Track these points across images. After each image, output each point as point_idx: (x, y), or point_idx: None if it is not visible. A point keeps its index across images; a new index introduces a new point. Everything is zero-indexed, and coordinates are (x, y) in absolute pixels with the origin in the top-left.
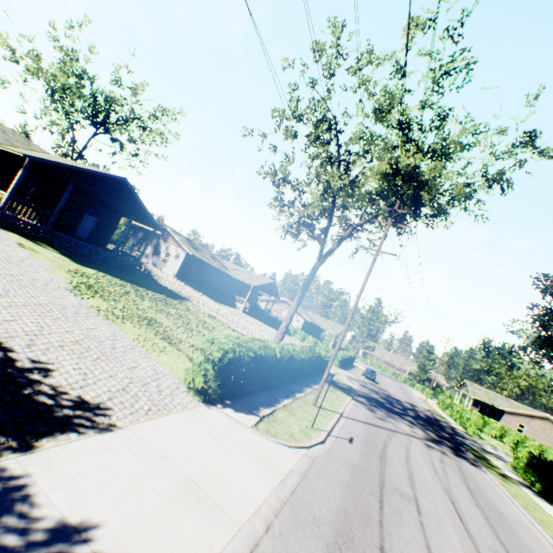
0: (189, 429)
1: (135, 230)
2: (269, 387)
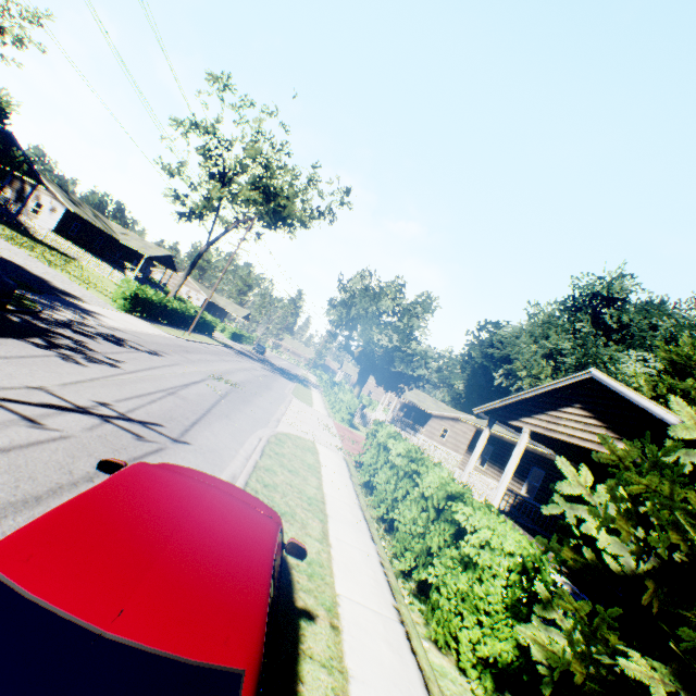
0: (120, 315)
1: None
2: (159, 322)
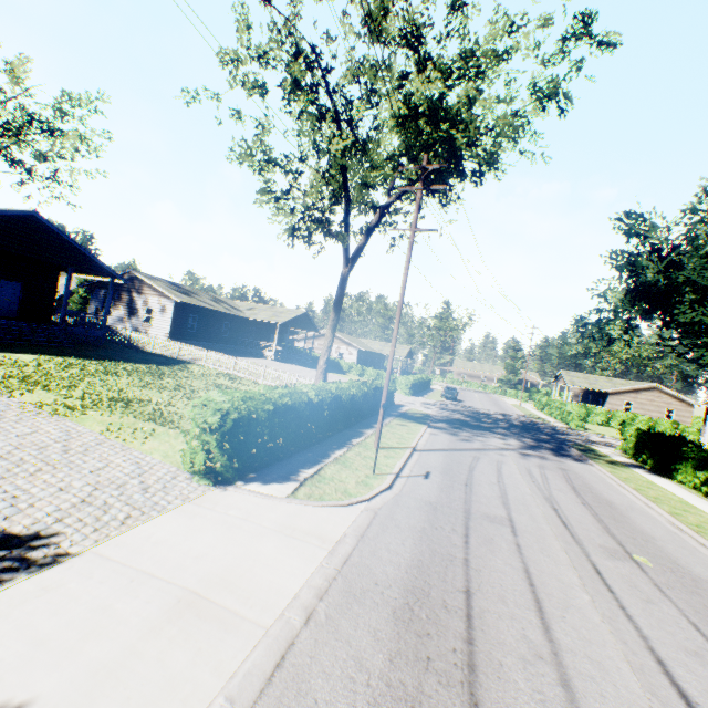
0: (192, 525)
1: (92, 288)
2: (314, 442)
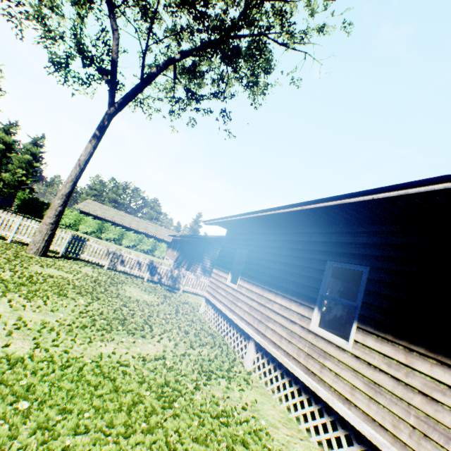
0: None
1: (209, 240)
2: None
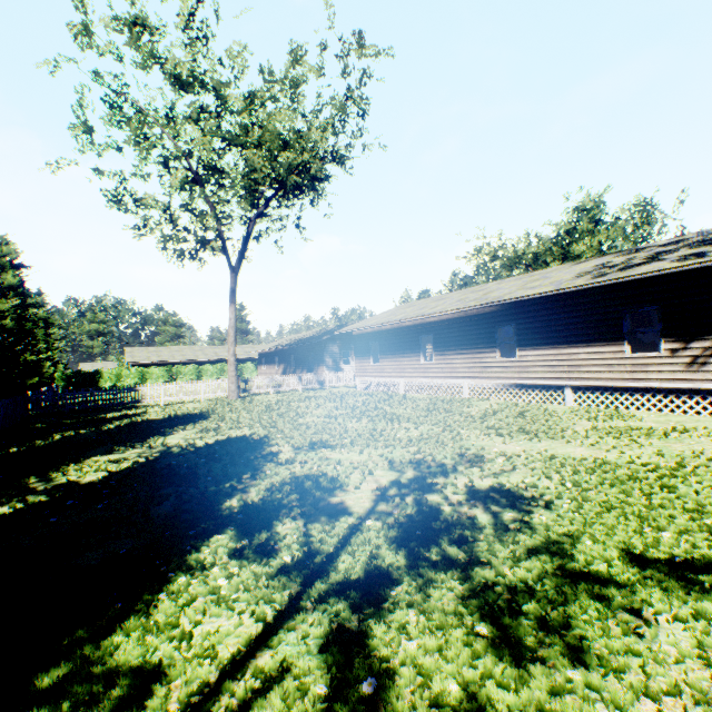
0: None
1: (324, 342)
2: None
